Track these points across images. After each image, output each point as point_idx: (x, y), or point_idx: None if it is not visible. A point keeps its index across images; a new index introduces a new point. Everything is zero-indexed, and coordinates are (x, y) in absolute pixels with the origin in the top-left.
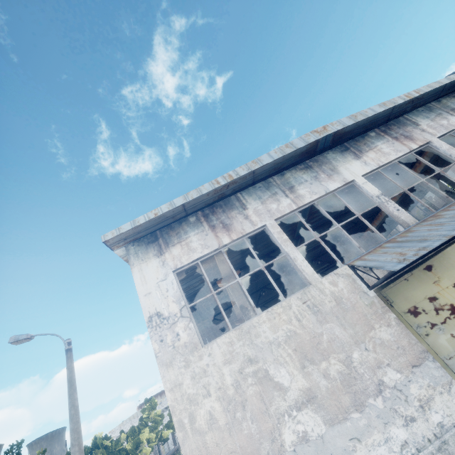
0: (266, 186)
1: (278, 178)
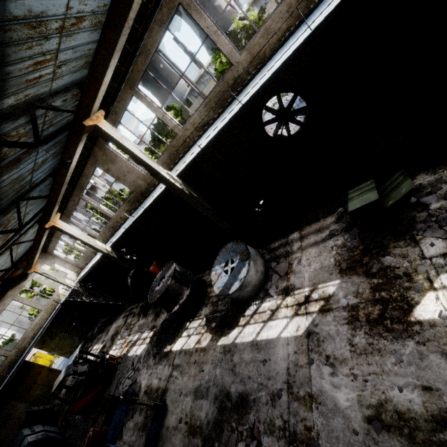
0: None
1: None
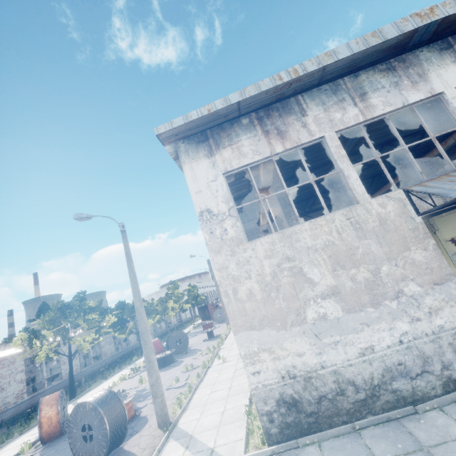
0: (334, 90)
1: (350, 80)
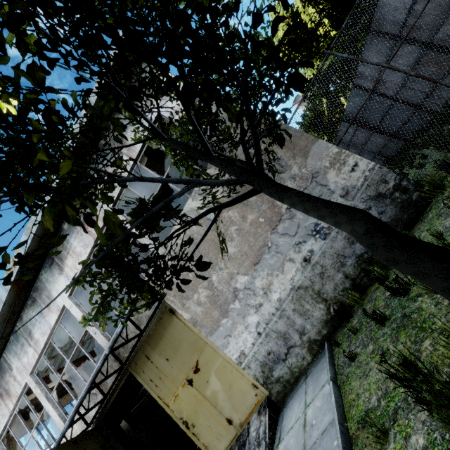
0: (16, 338)
1: (20, 324)
